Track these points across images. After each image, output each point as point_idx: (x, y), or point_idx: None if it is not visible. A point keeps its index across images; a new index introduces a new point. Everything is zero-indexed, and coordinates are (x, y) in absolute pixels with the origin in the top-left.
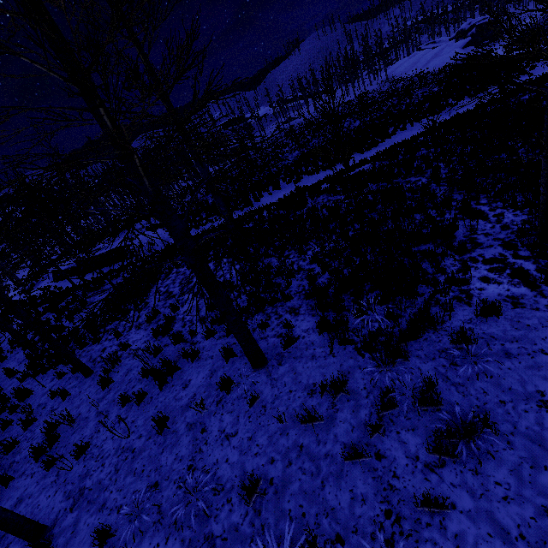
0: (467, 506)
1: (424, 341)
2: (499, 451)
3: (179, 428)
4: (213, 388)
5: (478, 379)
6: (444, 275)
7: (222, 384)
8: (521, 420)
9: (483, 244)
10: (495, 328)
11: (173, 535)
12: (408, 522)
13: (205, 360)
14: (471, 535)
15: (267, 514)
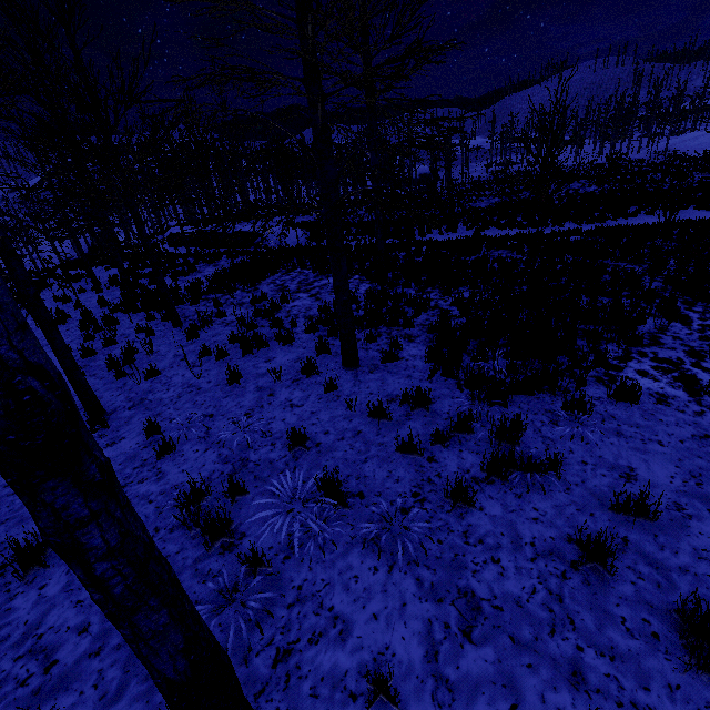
0: (494, 512)
1: (535, 398)
2: (554, 491)
3: (248, 387)
4: (295, 369)
5: (571, 440)
6: (596, 351)
7: (305, 365)
8: (594, 480)
9: (665, 344)
10: (621, 411)
11: (213, 449)
12: (430, 505)
13: (296, 348)
14: (484, 529)
15: (304, 462)
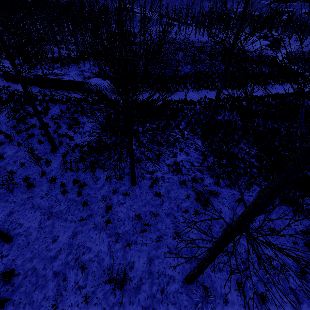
0: None
1: None
2: None
3: None
4: None
5: None
6: None
7: None
8: None
9: None
10: None
11: (273, 287)
12: None
13: (222, 199)
14: None
15: None
